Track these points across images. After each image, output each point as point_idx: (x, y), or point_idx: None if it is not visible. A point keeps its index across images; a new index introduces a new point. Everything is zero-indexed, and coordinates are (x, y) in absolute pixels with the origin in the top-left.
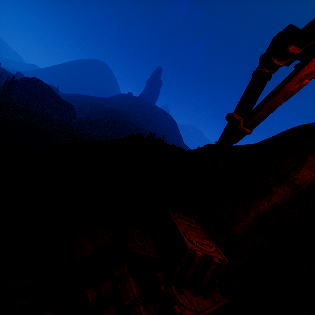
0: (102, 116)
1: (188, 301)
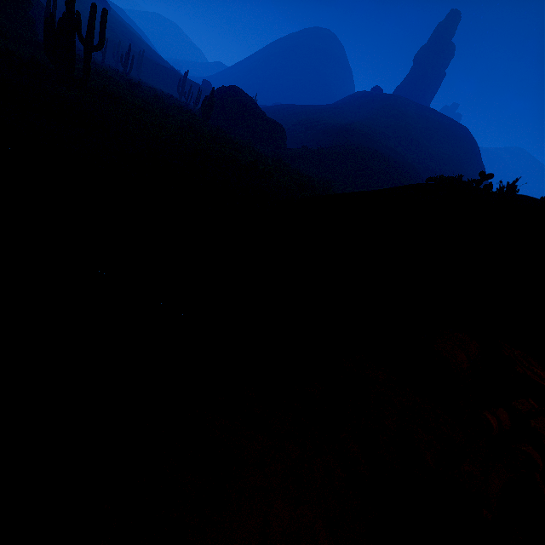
0: (326, 142)
1: None
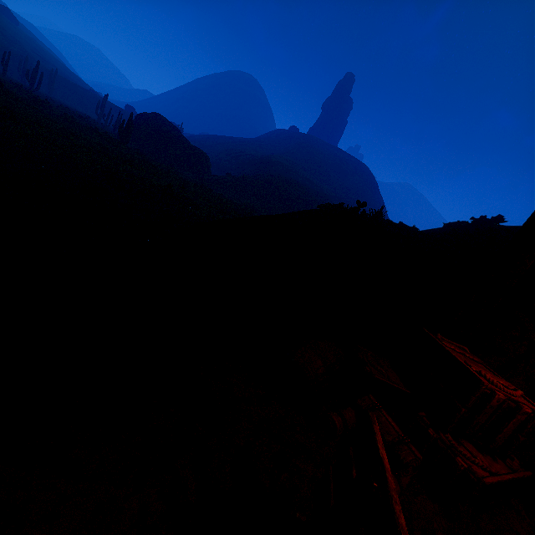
0: (249, 171)
1: (473, 457)
